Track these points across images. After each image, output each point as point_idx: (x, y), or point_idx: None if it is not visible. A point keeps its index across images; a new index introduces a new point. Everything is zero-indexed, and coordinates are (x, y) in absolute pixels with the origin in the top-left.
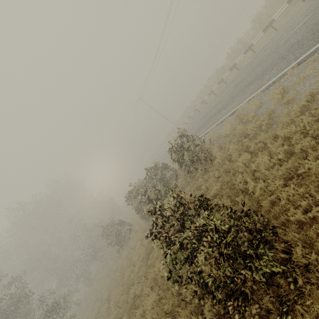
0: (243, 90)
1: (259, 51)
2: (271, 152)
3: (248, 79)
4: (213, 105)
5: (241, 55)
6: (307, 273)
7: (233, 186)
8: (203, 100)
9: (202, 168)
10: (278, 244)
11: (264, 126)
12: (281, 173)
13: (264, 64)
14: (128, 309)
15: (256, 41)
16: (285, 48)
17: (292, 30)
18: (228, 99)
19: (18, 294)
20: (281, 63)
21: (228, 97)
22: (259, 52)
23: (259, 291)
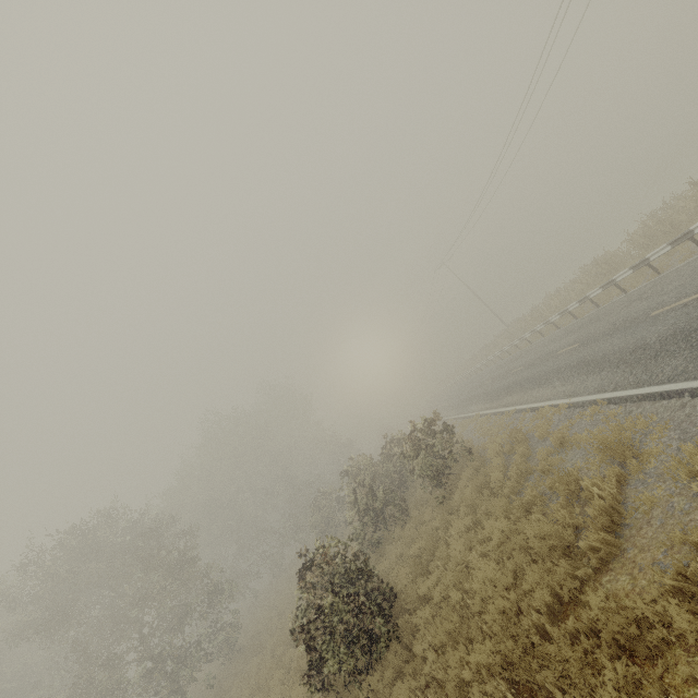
0: (570, 371)
1: (654, 283)
2: (473, 543)
3: (589, 352)
4: (548, 350)
5: (626, 270)
6: (374, 697)
7: (431, 557)
8: (549, 320)
9: (439, 493)
10: (390, 661)
11: (509, 489)
12: (447, 583)
13: (614, 340)
14: (285, 642)
15: (657, 256)
16: (638, 339)
17: (676, 299)
18: (555, 367)
19: (186, 552)
20: (611, 370)
21: (560, 360)
22: (650, 287)
23: (348, 692)
